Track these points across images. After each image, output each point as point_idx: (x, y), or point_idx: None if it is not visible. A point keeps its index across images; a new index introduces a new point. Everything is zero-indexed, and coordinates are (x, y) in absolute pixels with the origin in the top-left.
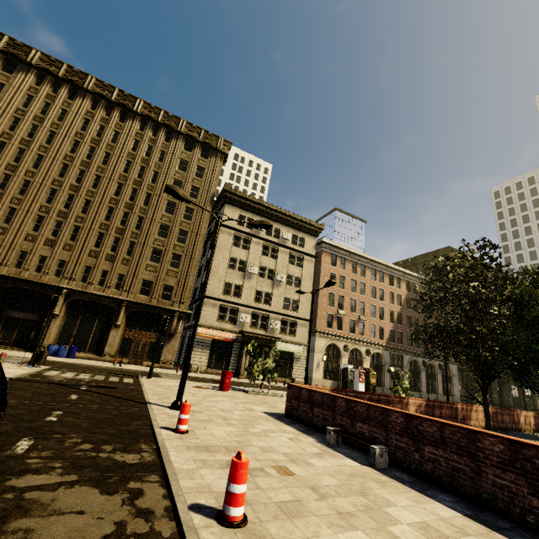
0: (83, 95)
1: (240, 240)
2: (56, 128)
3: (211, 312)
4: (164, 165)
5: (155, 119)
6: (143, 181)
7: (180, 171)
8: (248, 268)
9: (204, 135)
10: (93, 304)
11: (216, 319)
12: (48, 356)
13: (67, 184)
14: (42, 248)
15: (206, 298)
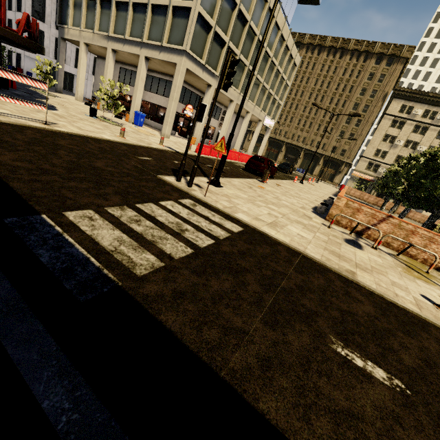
0: (324, 50)
1: (397, 123)
2: (310, 74)
3: (363, 164)
4: (358, 80)
5: (359, 50)
6: (344, 93)
7: (367, 81)
8: (395, 141)
9: (392, 48)
10: (312, 155)
11: (365, 168)
12: (296, 171)
13: (310, 103)
14: (299, 132)
15: (362, 157)
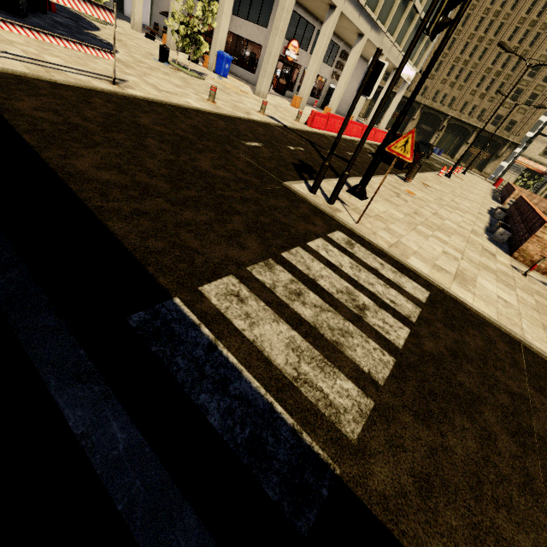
0: None
1: None
2: None
3: (538, 147)
4: None
5: None
6: (539, 20)
7: None
8: None
9: None
10: (460, 127)
11: (539, 154)
12: None
13: (477, 37)
14: (447, 88)
15: (540, 135)
